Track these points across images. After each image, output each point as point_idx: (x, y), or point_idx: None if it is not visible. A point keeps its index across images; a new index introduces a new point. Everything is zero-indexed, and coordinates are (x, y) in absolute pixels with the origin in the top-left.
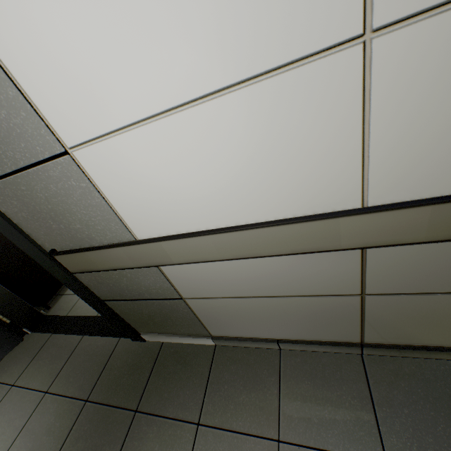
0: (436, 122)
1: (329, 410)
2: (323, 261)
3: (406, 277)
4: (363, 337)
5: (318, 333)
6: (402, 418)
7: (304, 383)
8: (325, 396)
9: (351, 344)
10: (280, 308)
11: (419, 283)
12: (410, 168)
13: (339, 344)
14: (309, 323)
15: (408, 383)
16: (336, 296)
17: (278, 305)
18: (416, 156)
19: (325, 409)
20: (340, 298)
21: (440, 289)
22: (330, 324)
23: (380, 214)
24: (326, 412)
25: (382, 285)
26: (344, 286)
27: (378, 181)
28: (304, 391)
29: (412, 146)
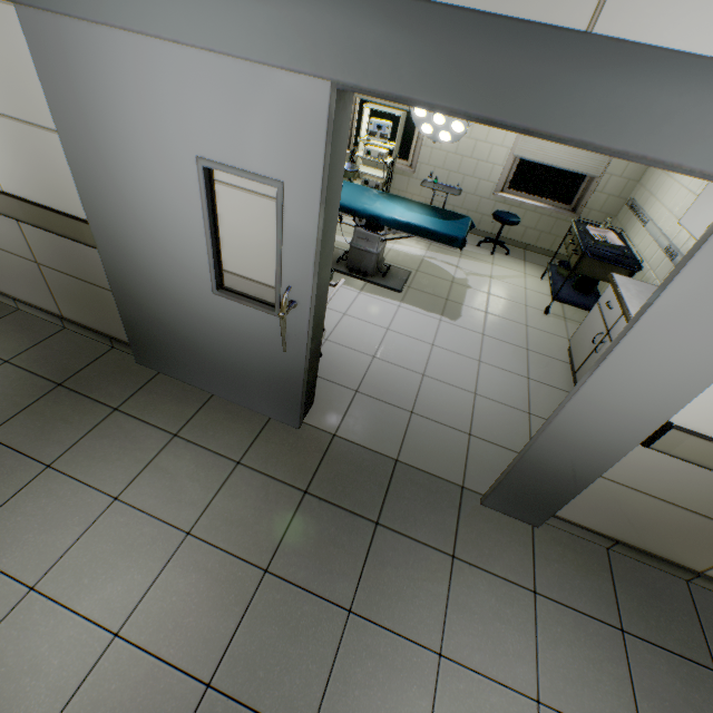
0: (6, 157)
1: (8, 339)
2: (6, 224)
3: (49, 256)
4: (61, 310)
5: (36, 298)
6: (43, 353)
7: (10, 326)
8: (15, 335)
9: (58, 316)
10: (3, 261)
11: (57, 263)
12: (10, 177)
13: (51, 314)
14: (26, 285)
15: (69, 345)
16: (27, 260)
17: (1, 257)
18: (9, 171)
19: (6, 338)
20: (30, 263)
21: (68, 272)
22: (38, 289)
23: (1, 195)
24: (5, 339)
25: (43, 258)
26: (26, 252)
27: (2, 178)
28: (5, 329)
29: (4, 165)
